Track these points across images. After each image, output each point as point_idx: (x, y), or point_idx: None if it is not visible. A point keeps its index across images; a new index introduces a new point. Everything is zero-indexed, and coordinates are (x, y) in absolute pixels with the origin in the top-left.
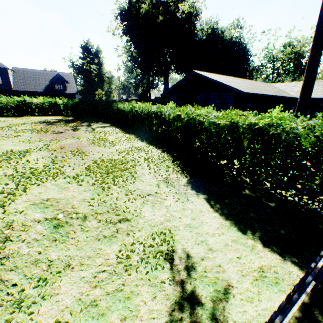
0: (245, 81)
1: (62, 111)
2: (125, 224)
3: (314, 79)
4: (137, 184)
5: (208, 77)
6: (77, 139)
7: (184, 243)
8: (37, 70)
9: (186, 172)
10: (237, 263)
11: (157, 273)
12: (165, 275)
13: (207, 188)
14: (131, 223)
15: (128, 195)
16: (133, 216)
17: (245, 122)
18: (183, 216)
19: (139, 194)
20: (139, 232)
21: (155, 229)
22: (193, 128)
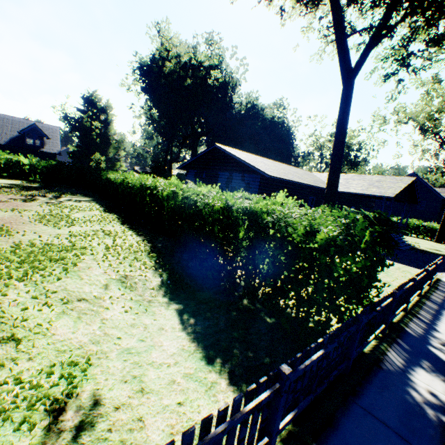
0: (279, 165)
1: (27, 174)
2: (7, 348)
3: (339, 168)
4: (68, 282)
5: (231, 153)
6: (19, 212)
7: (102, 380)
8: (3, 115)
9: (163, 269)
10: (173, 412)
11: (15, 438)
12: (27, 442)
13: (190, 294)
14: (20, 345)
15: (42, 298)
16: (31, 333)
17: (241, 205)
18: (126, 335)
19: (61, 298)
20: (28, 362)
21: (63, 356)
22: (187, 210)
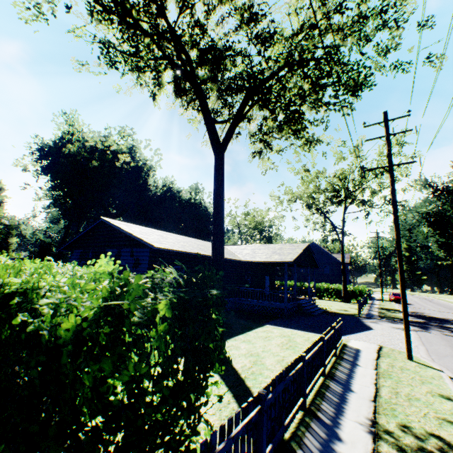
0: (185, 238)
1: None
2: None
3: (222, 232)
4: None
5: (117, 226)
6: None
7: None
8: None
9: None
10: None
11: None
12: None
13: None
14: None
15: None
16: None
17: (14, 283)
18: None
19: None
20: None
21: None
22: None
